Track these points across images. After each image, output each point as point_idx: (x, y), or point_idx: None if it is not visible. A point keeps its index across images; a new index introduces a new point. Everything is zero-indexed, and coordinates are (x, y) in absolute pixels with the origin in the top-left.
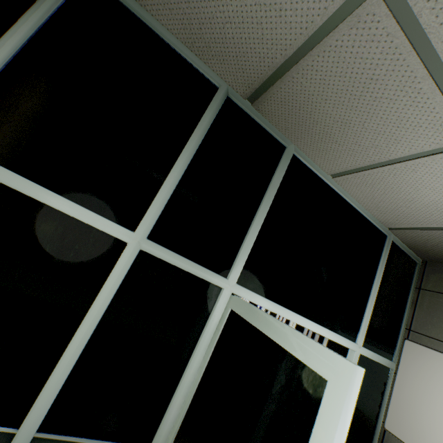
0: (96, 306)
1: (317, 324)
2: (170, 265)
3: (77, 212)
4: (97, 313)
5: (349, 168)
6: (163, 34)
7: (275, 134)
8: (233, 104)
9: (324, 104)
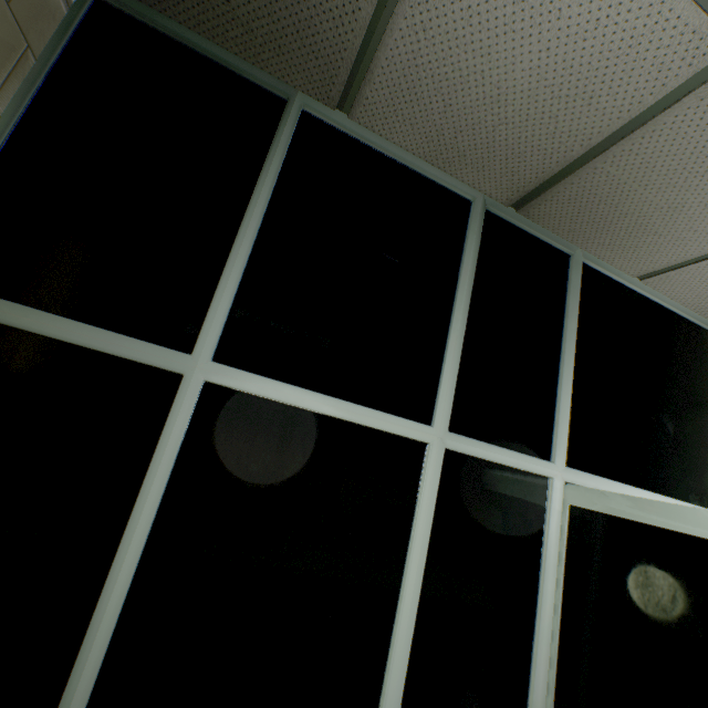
0: (417, 539)
1: (682, 502)
2: (480, 461)
3: (367, 417)
4: (420, 548)
5: (672, 263)
6: (396, 154)
7: (554, 242)
8: (493, 217)
9: (642, 191)
